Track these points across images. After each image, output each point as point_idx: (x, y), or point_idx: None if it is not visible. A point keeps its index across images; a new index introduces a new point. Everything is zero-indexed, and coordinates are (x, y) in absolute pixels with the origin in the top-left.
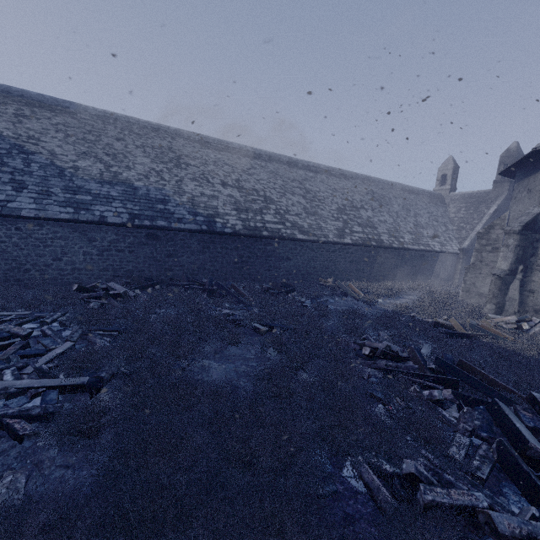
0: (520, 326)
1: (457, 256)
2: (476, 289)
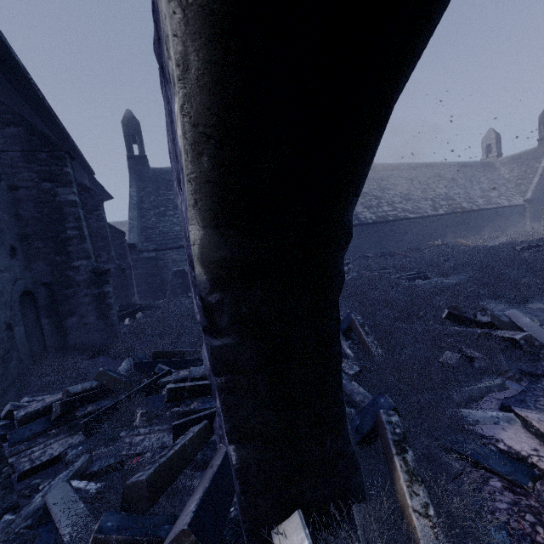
0: None
1: (524, 207)
2: None
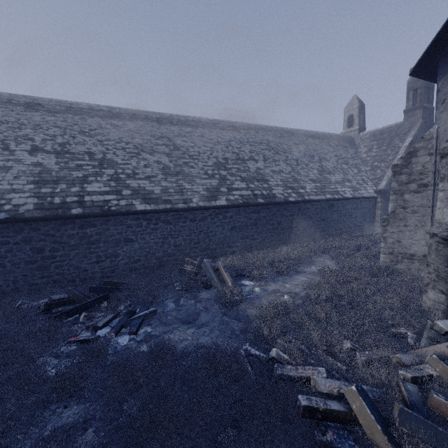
0: None
1: (375, 200)
2: (403, 250)
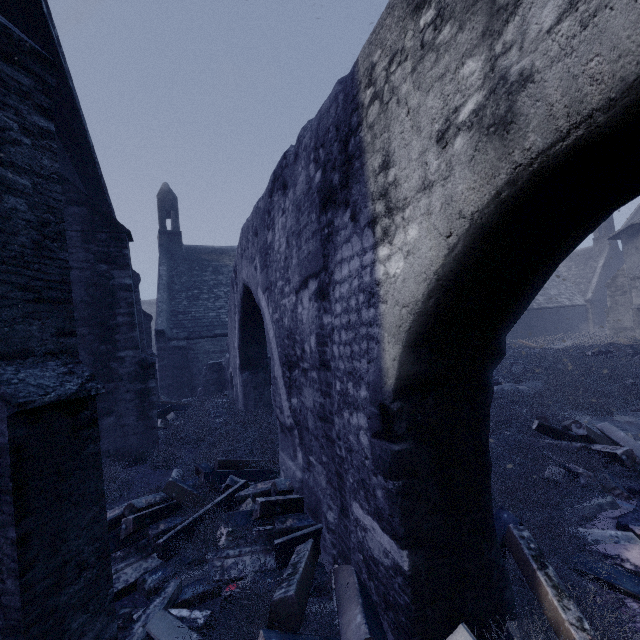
0: None
1: (585, 307)
2: (619, 326)
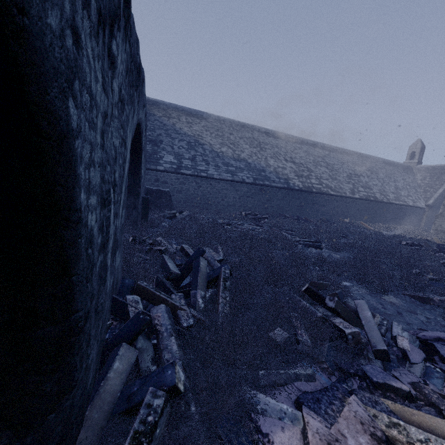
0: None
1: (424, 210)
2: (441, 229)
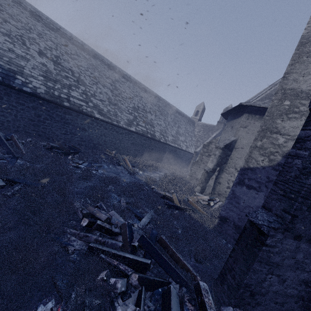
0: (209, 203)
1: (192, 155)
2: (195, 176)
